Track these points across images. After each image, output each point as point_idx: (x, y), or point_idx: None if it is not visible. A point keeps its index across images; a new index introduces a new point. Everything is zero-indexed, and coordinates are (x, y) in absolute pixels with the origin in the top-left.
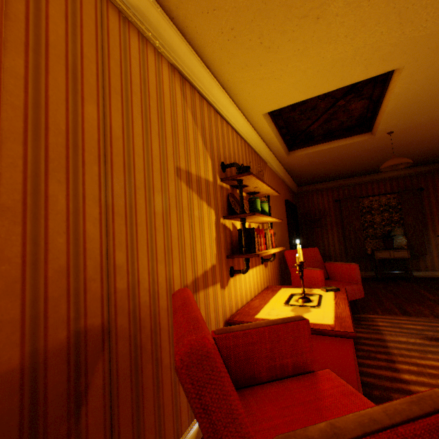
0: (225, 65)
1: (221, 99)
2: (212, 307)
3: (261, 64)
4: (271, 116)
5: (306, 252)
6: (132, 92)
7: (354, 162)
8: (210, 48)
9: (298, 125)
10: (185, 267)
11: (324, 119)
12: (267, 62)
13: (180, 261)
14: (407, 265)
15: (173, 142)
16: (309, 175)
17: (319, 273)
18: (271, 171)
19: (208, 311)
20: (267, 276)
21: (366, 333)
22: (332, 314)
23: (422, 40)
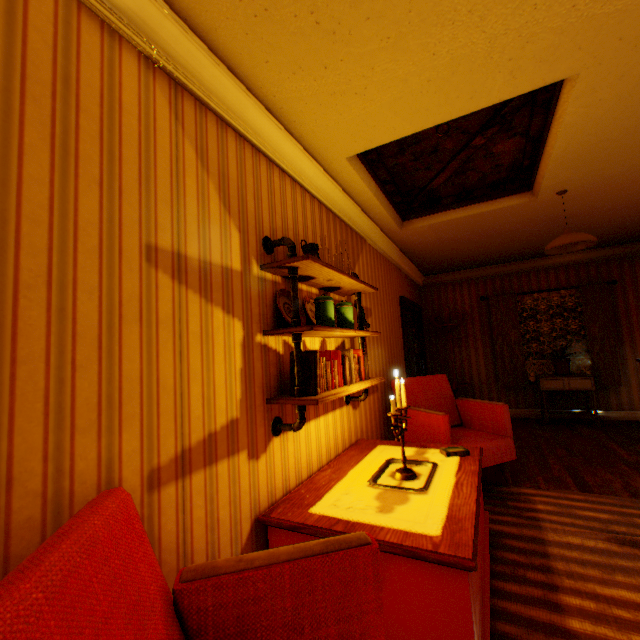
0: (261, 66)
1: (265, 128)
2: (226, 497)
3: (326, 64)
4: (365, 162)
5: (428, 381)
6: (24, 96)
7: (508, 240)
8: (227, 31)
9: (412, 179)
10: (157, 433)
11: (454, 169)
12: (335, 62)
13: (144, 422)
14: (591, 401)
15: (141, 198)
16: (440, 259)
17: (443, 420)
18: (375, 253)
19: (215, 506)
20: (357, 423)
21: (515, 526)
22: (443, 510)
23: (609, 23)
